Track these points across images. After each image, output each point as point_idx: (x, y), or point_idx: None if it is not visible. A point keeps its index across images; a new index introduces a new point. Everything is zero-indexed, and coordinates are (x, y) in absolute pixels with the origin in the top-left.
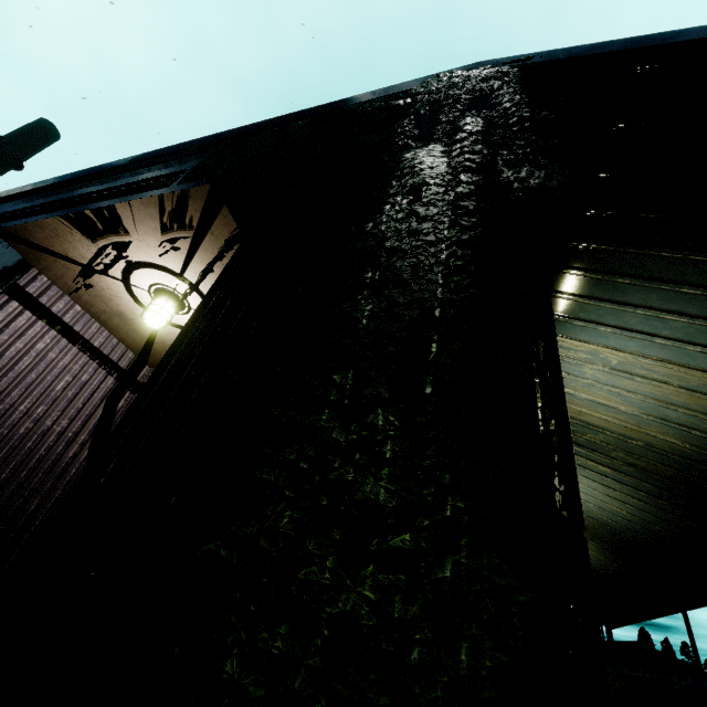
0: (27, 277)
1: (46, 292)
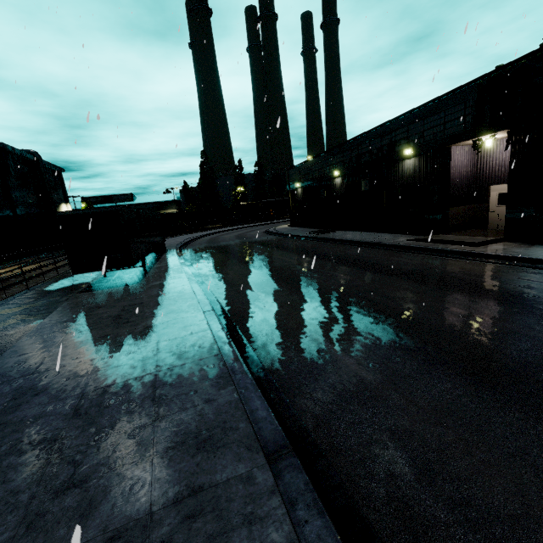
0: (451, 149)
1: (454, 149)
